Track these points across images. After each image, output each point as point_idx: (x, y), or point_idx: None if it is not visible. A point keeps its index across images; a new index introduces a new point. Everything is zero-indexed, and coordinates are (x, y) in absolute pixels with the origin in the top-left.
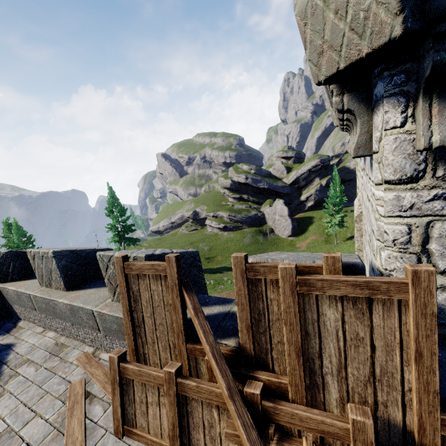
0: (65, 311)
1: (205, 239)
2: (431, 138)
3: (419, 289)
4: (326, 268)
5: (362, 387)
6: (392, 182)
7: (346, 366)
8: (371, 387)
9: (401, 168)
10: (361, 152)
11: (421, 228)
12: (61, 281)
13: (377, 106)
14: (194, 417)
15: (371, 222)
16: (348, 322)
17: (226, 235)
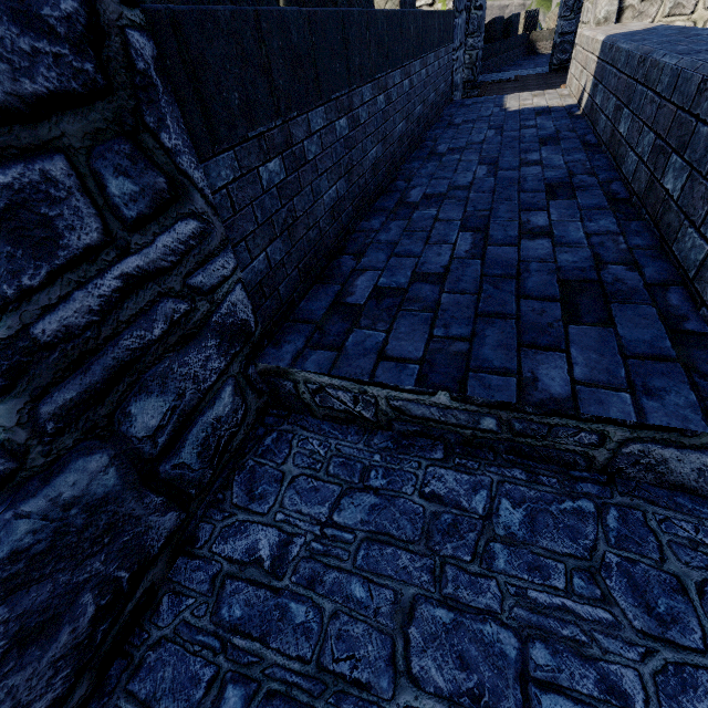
0: None
1: None
2: None
3: None
4: None
5: None
6: None
7: None
8: None
9: None
10: None
11: None
12: None
13: None
14: None
15: None
16: None
17: None
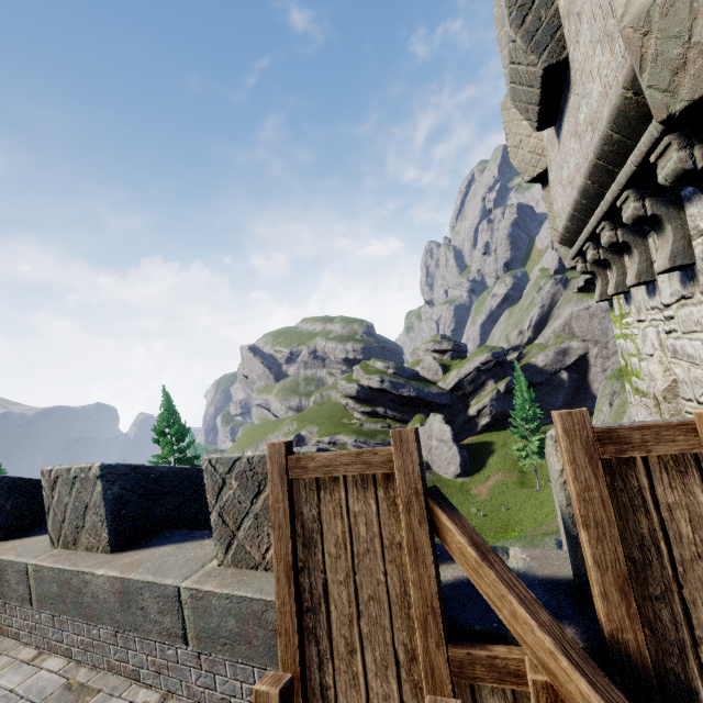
0: (105, 596)
1: None
2: None
3: None
4: None
5: None
6: None
7: None
8: None
9: None
10: None
11: None
12: (104, 529)
13: None
14: None
15: None
16: None
17: None
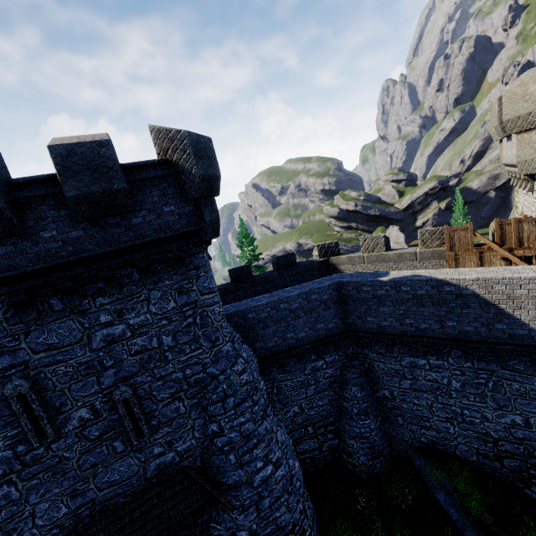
0: (393, 257)
1: None
2: None
3: None
4: (523, 218)
5: (533, 242)
6: None
7: (529, 238)
8: (535, 241)
9: None
10: (530, 190)
11: None
12: (384, 247)
13: (535, 180)
14: (484, 260)
15: (531, 210)
16: (530, 228)
17: None
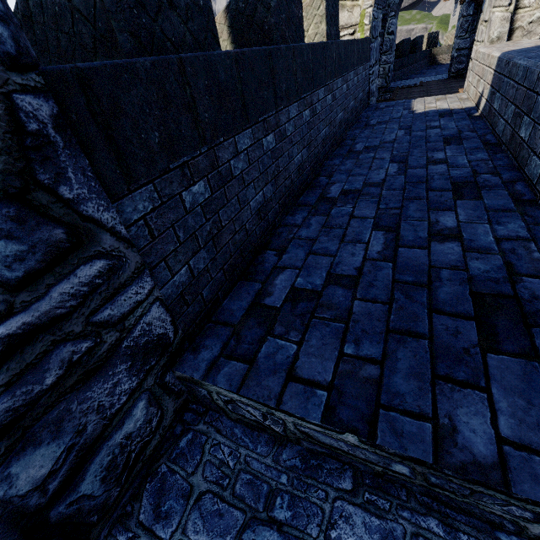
0: None
1: None
2: None
3: None
4: None
5: None
6: None
7: None
8: None
9: None
10: None
11: None
12: None
13: None
14: None
15: None
16: None
17: None
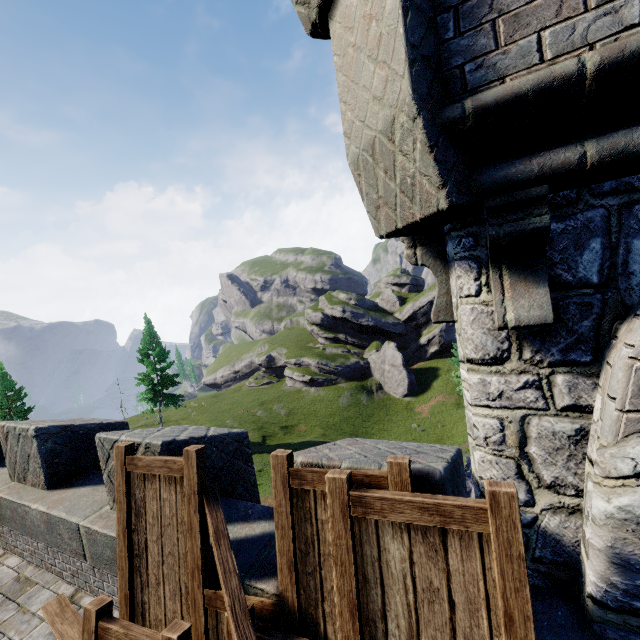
0: (38, 523)
1: (283, 397)
2: (505, 315)
3: (500, 519)
4: (391, 479)
5: None
6: (475, 362)
7: (420, 634)
8: None
9: (482, 346)
10: (442, 316)
11: (516, 424)
12: (42, 473)
13: (450, 268)
14: None
15: None
16: (417, 563)
17: (314, 392)
